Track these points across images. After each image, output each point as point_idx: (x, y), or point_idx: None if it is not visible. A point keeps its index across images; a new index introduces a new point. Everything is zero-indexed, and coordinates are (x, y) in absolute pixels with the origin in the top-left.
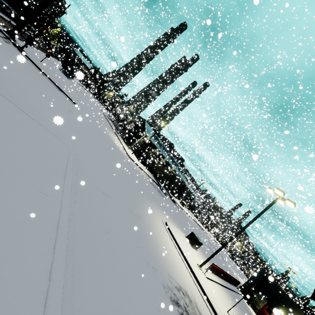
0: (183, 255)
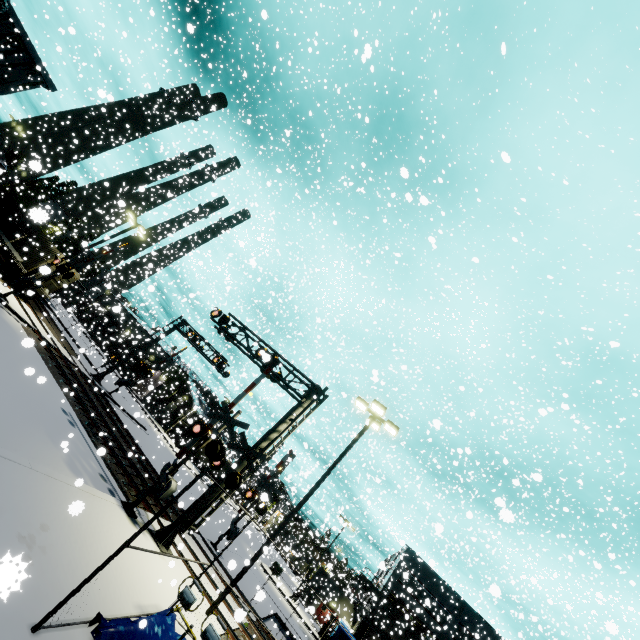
0: (284, 595)
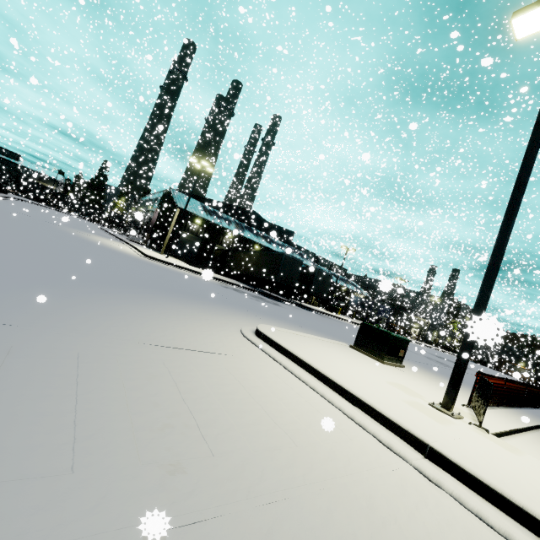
0: (352, 402)
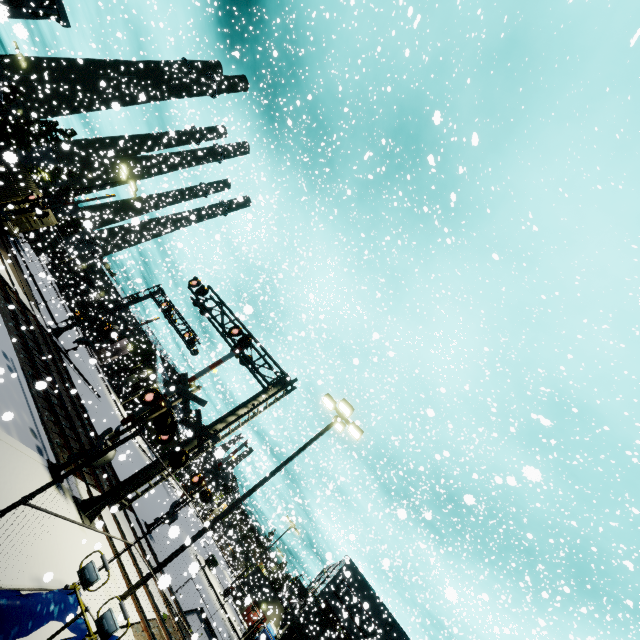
0: (214, 591)
